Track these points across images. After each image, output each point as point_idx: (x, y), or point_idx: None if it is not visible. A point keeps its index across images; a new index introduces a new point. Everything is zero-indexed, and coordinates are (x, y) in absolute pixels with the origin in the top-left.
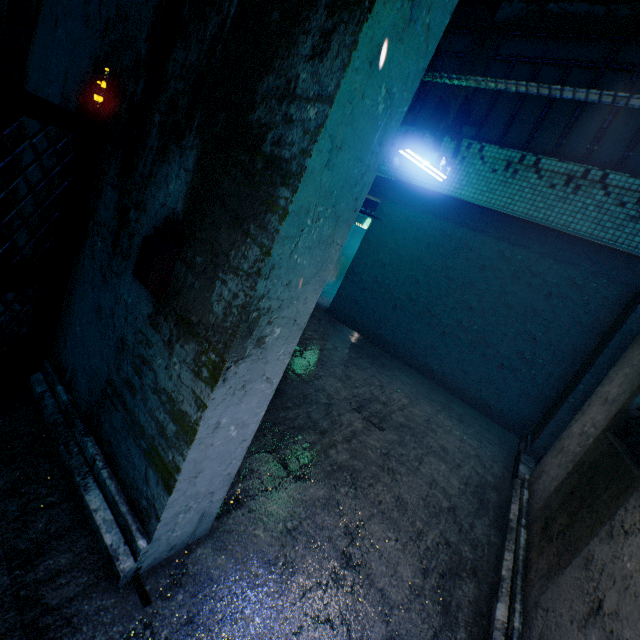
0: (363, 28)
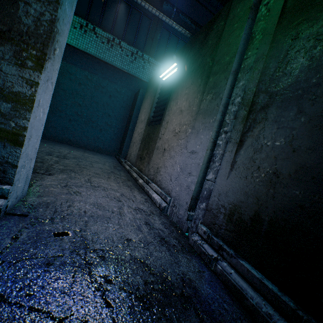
0: None
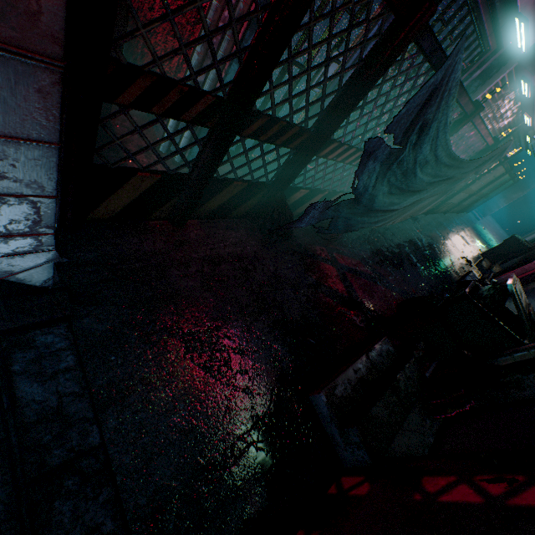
0: None
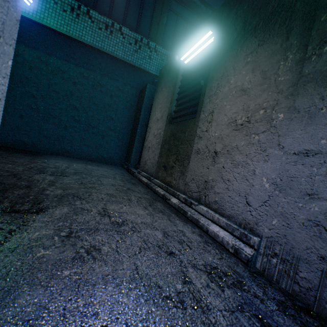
0: None
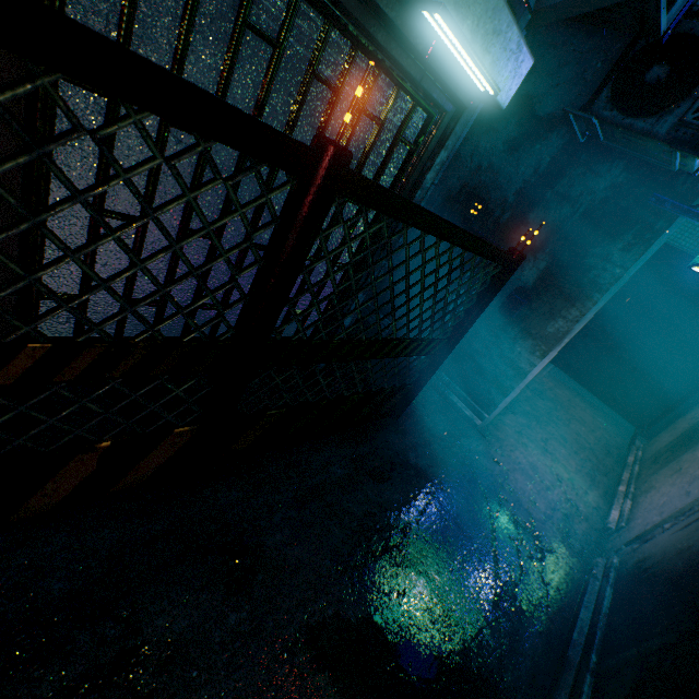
0: (647, 250)
